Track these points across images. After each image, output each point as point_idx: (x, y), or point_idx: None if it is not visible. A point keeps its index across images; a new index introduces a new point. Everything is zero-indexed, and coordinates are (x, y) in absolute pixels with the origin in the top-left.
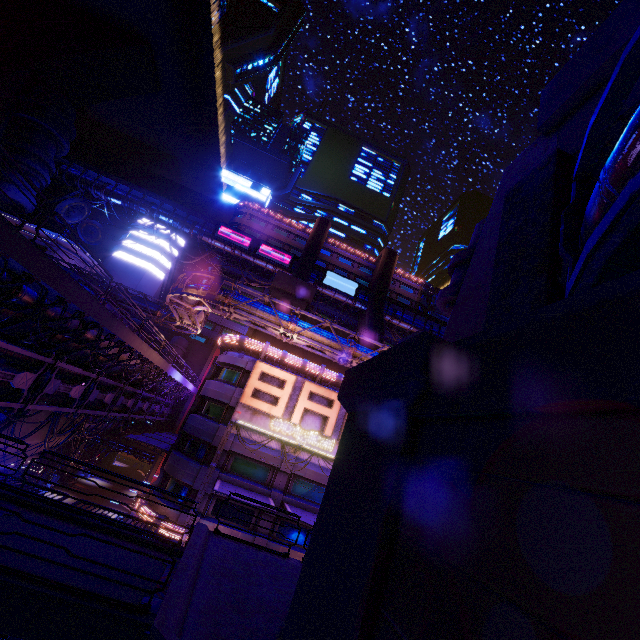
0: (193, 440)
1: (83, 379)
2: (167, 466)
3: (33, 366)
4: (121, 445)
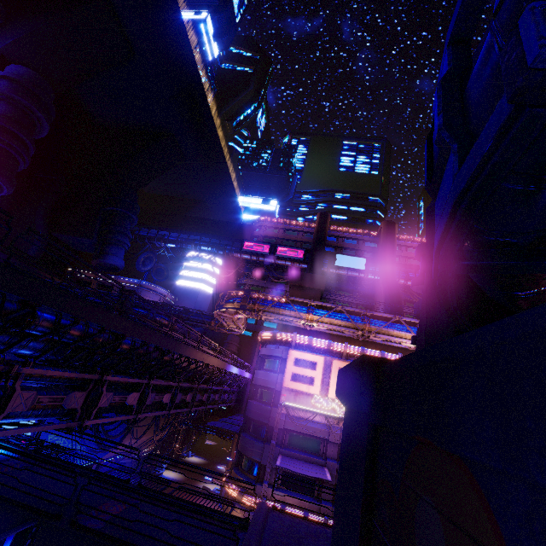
0: (254, 422)
1: (169, 387)
2: (239, 446)
3: (137, 387)
4: (207, 428)
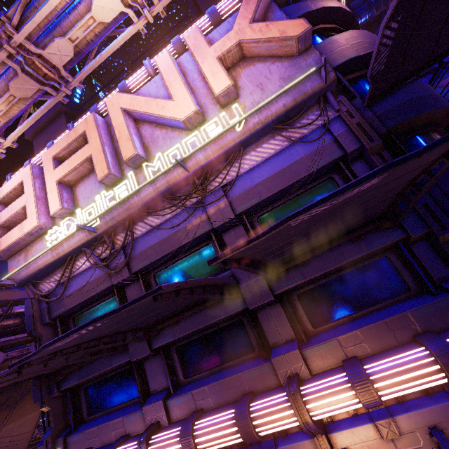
0: None
1: None
2: None
3: None
4: None
